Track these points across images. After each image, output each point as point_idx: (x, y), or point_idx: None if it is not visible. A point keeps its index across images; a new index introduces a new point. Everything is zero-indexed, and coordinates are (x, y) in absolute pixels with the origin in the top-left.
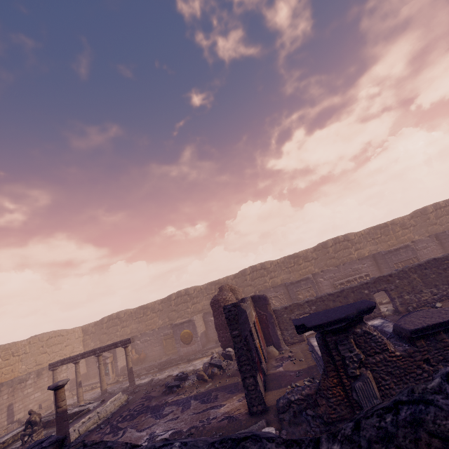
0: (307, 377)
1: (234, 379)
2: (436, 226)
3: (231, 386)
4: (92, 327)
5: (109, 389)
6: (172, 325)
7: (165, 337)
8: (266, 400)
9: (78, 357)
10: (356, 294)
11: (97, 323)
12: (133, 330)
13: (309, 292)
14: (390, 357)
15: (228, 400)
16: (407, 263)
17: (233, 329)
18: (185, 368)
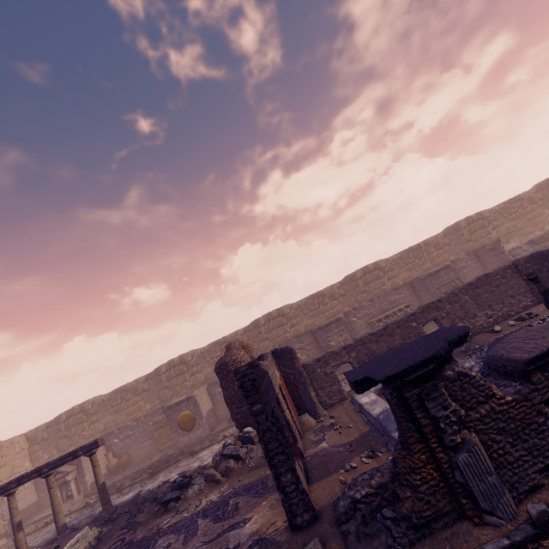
0: (364, 451)
1: (260, 471)
2: (471, 243)
3: (256, 485)
4: (43, 432)
5: (73, 519)
6: (164, 409)
7: (155, 427)
8: (312, 499)
9: (11, 485)
10: (402, 329)
11: (51, 424)
12: (108, 424)
13: (343, 337)
14: (499, 406)
15: (255, 510)
16: (450, 286)
17: (253, 402)
18: (188, 466)
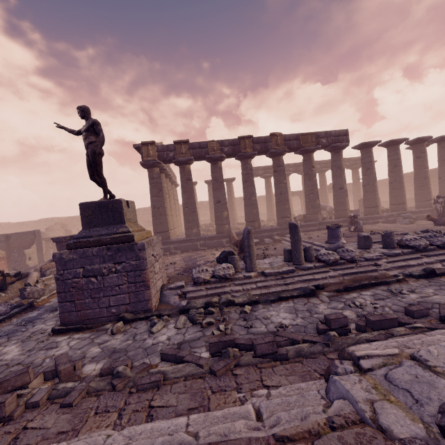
0: None
1: None
2: None
3: None
4: None
5: None
6: None
7: None
8: None
9: None
10: None
11: None
12: None
13: None
14: None
15: None
16: None
17: None
18: None
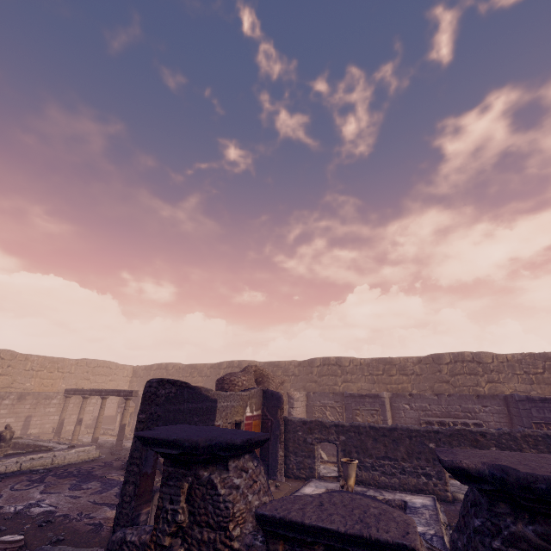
0: None
1: None
2: None
3: None
4: (142, 371)
5: (112, 440)
6: None
7: None
8: None
9: (87, 392)
10: (413, 442)
11: (147, 368)
12: None
13: (373, 418)
14: (223, 544)
15: None
16: None
17: (143, 410)
18: None
